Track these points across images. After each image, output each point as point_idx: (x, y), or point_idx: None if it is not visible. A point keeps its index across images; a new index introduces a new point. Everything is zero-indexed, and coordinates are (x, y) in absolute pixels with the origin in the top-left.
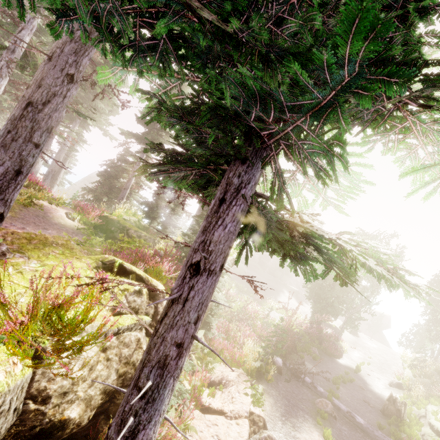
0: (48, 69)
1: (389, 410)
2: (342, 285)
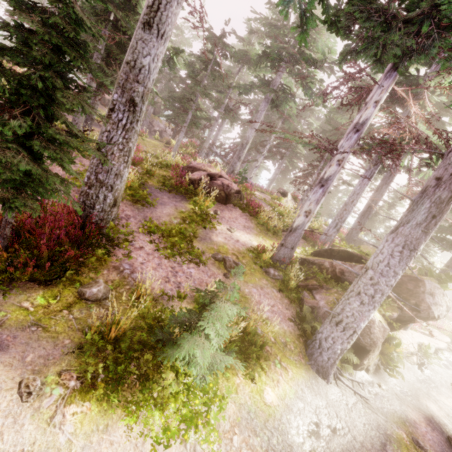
0: (376, 194)
1: None
2: None
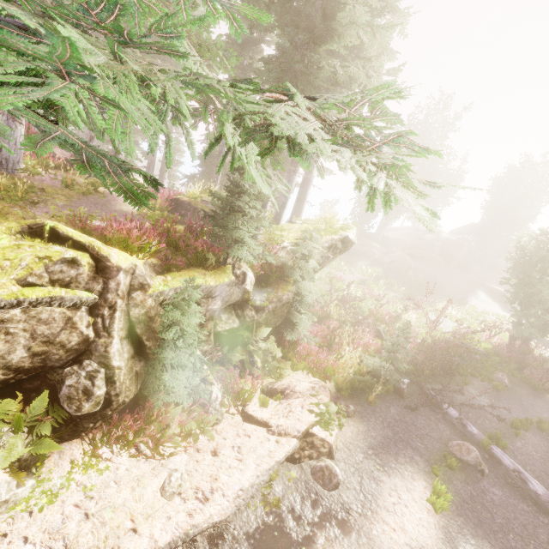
0: None
1: None
2: (155, 187)
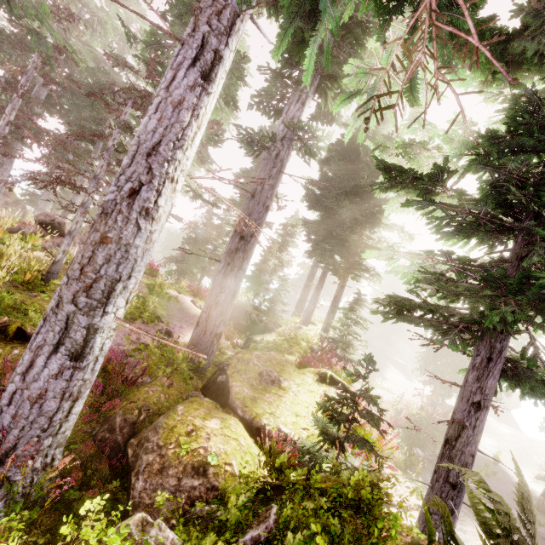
0: (253, 205)
1: (544, 506)
2: None
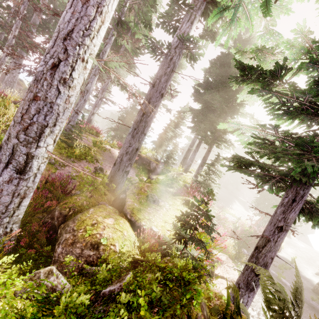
0: (153, 92)
1: (318, 290)
2: None
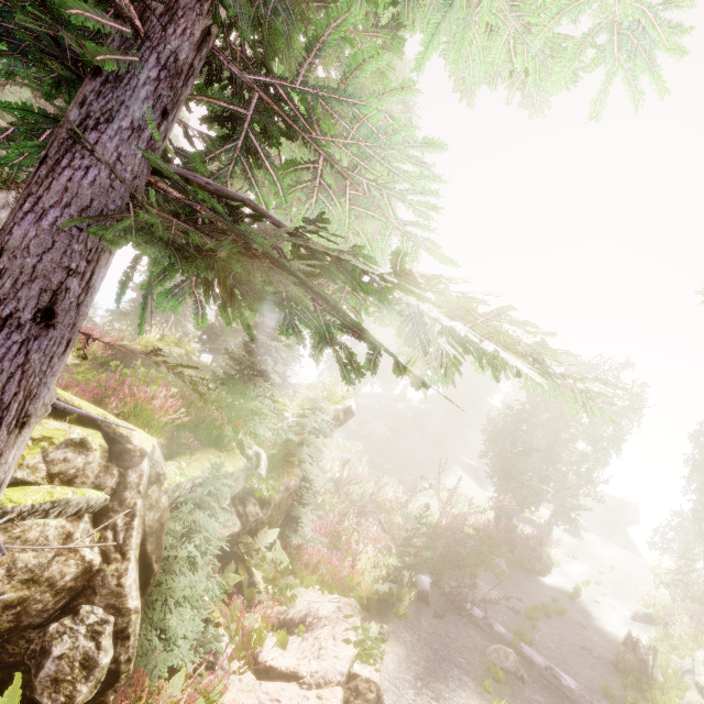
0: None
1: (626, 663)
2: (419, 387)
